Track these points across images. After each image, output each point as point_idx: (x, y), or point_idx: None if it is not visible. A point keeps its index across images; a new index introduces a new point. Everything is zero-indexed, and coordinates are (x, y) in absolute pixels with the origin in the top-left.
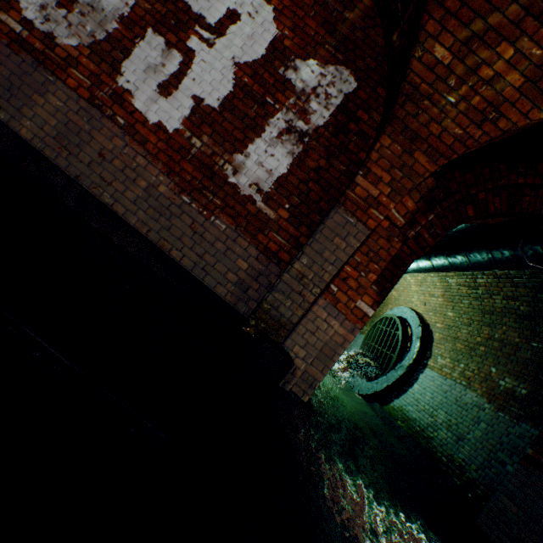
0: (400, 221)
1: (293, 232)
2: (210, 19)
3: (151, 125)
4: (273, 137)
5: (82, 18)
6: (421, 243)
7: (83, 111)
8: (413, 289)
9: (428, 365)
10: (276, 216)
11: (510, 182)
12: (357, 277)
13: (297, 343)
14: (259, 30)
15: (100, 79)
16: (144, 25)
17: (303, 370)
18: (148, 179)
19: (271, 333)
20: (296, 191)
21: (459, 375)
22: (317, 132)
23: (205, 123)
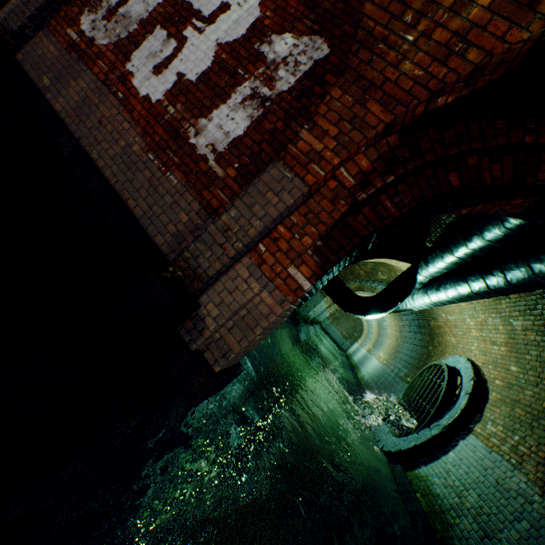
0: (350, 181)
1: (237, 190)
2: (206, 12)
3: (141, 98)
4: (237, 103)
5: (116, 25)
6: (380, 212)
7: (98, 90)
8: (473, 334)
9: (474, 430)
10: (224, 175)
11: (511, 141)
12: (290, 239)
13: (212, 300)
14: (244, 15)
15: (115, 66)
16: (155, 24)
17: (212, 331)
18: (128, 140)
19: (185, 282)
20: (248, 151)
21: (509, 449)
22: (280, 97)
23: (182, 94)
